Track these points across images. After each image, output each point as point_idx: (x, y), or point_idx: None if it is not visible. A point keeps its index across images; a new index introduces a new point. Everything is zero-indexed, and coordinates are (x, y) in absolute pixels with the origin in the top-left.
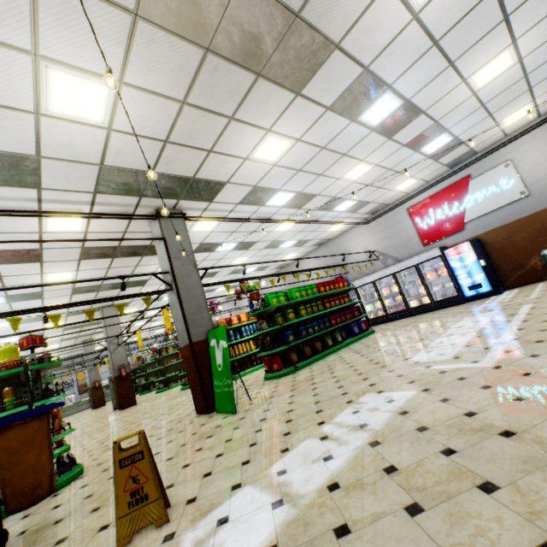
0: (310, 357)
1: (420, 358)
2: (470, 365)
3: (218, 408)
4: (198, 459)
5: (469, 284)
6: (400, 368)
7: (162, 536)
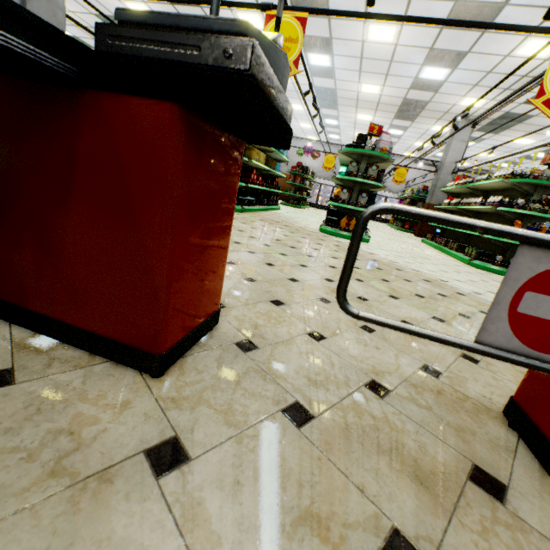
0: None
1: None
2: None
3: None
4: None
5: None
6: None
7: None
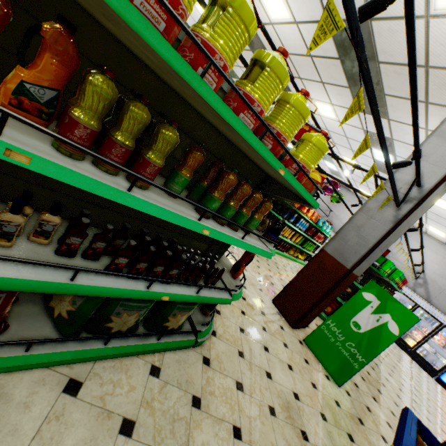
0: None
1: None
2: None
3: (311, 342)
4: None
5: None
6: None
7: None
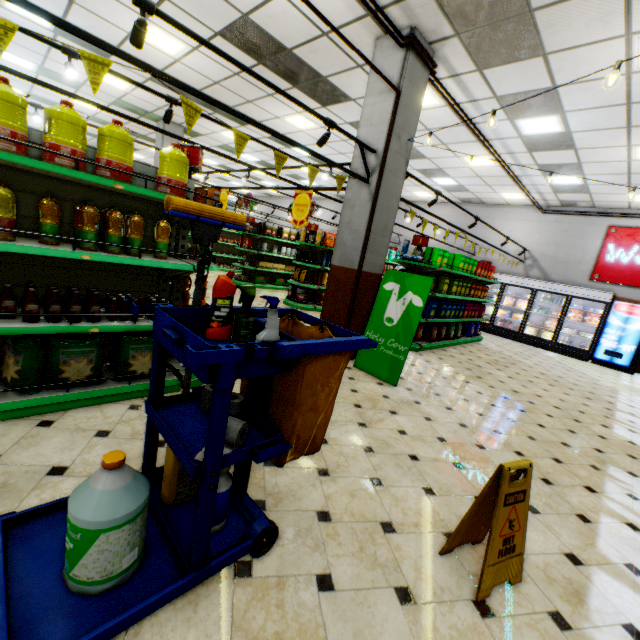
0: (432, 341)
1: (629, 437)
2: None
3: (360, 363)
4: (424, 454)
5: (610, 348)
6: (615, 441)
7: (542, 611)
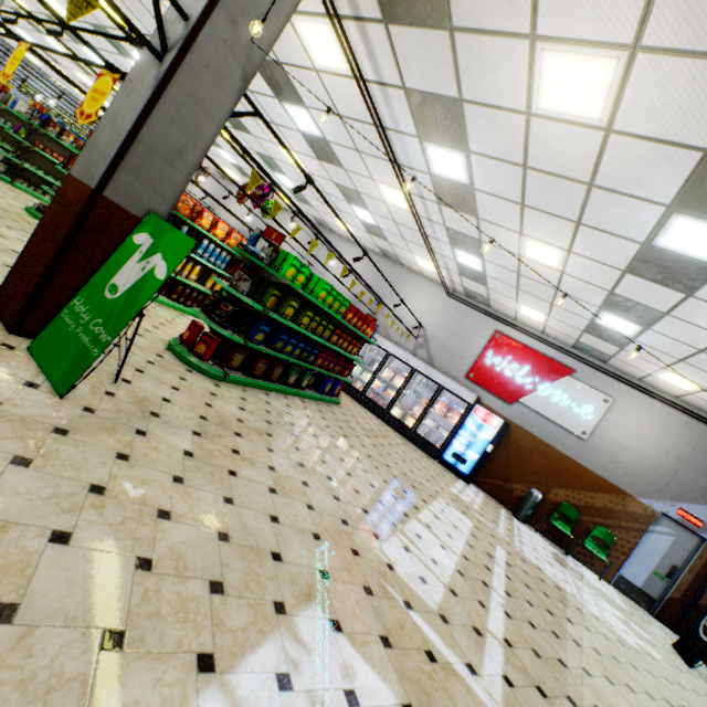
0: (255, 377)
1: (395, 557)
2: (468, 676)
3: (39, 345)
4: None
5: (459, 451)
6: (369, 561)
7: None
